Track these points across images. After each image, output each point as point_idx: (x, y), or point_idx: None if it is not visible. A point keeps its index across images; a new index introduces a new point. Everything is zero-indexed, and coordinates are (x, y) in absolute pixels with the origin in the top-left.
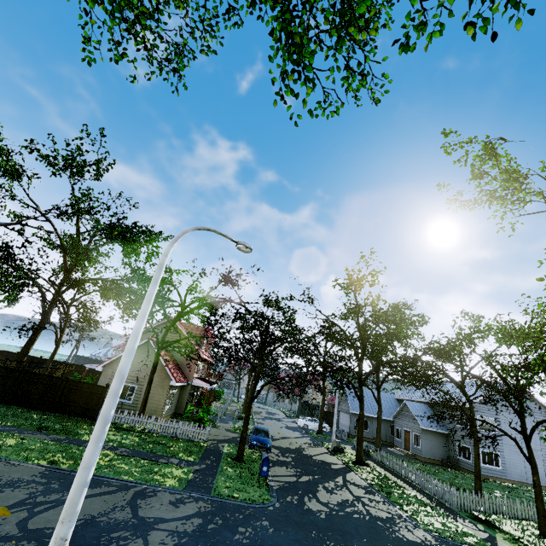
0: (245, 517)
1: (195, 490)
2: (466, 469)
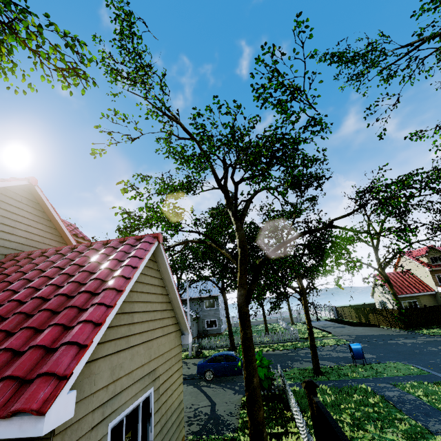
0: (439, 364)
1: (439, 378)
2: (213, 334)
